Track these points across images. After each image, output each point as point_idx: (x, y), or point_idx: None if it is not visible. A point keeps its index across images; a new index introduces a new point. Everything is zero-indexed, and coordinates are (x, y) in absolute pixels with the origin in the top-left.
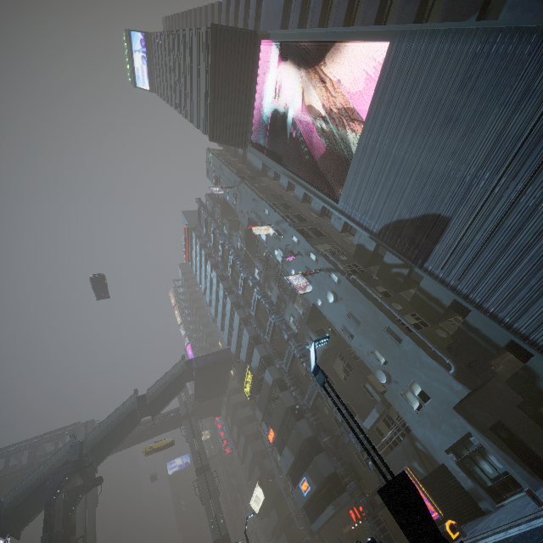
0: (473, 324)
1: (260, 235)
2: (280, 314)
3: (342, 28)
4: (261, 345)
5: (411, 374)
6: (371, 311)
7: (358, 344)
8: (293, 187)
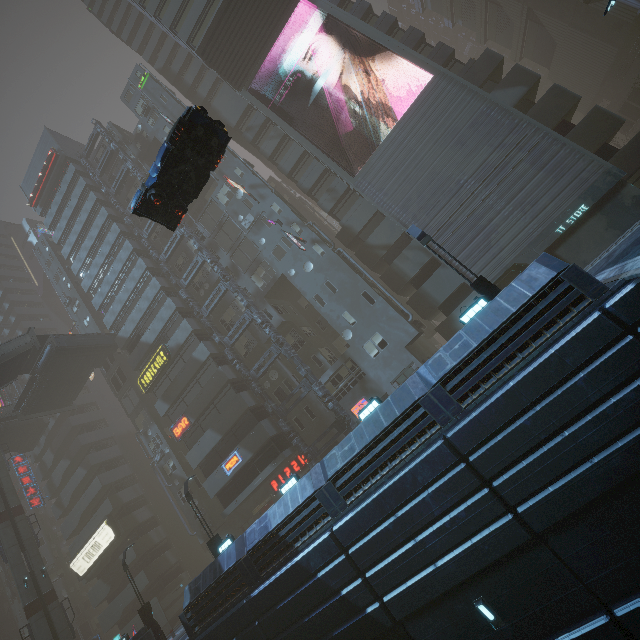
0: (424, 291)
1: (216, 195)
2: (236, 282)
3: (400, 43)
4: (192, 319)
5: (376, 328)
6: (352, 279)
7: (329, 309)
8: (277, 159)
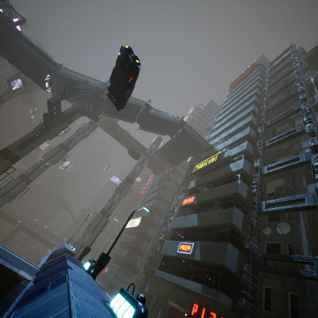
0: None
1: None
2: None
3: None
4: (251, 146)
5: None
6: None
7: None
8: None
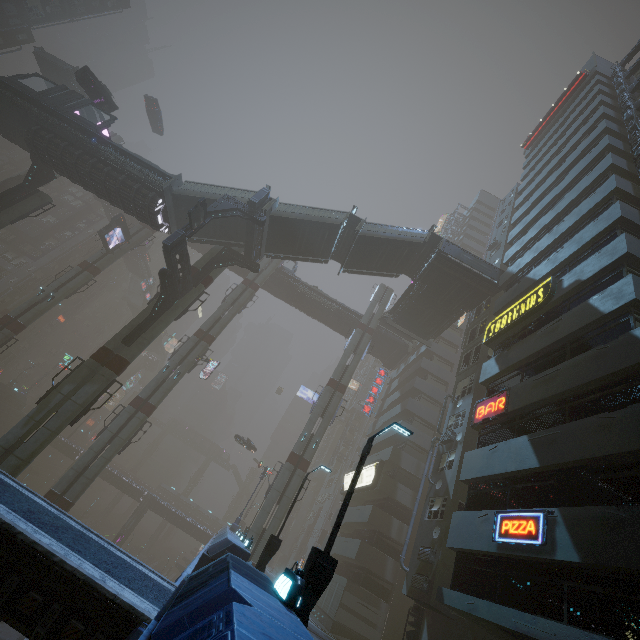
0: None
1: None
2: None
3: None
4: None
5: None
6: None
7: None
8: None
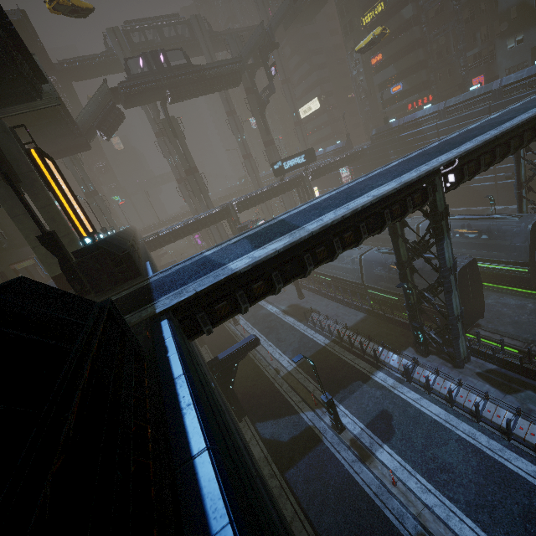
0: None
1: None
2: None
3: None
4: None
5: (524, 28)
6: None
7: (506, 1)
8: None
